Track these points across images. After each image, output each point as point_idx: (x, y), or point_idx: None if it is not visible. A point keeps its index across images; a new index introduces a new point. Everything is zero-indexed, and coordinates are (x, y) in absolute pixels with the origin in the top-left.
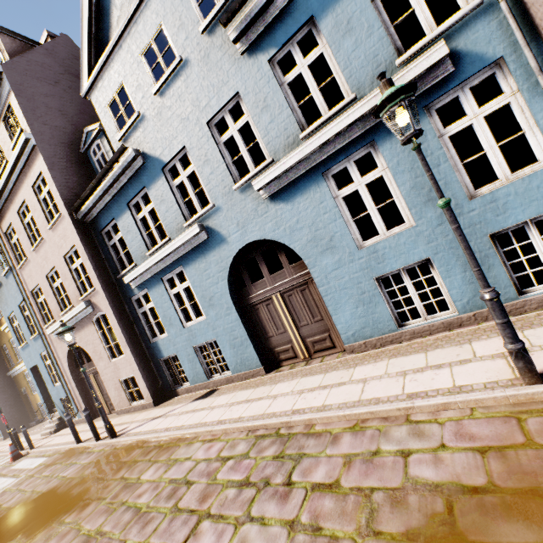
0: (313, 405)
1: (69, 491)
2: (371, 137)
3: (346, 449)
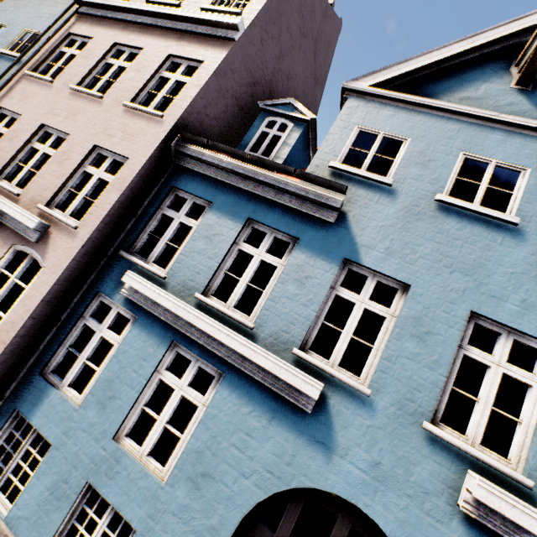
0: None
1: None
2: None
3: None
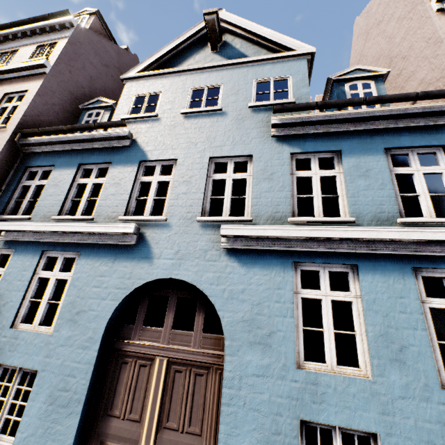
0: None
1: None
2: (355, 261)
3: None
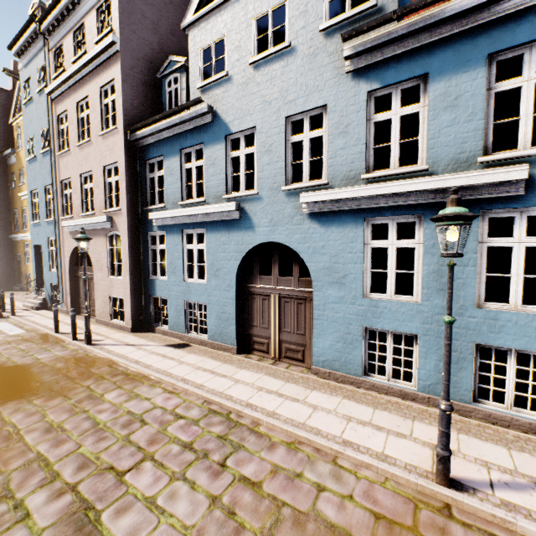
0: (266, 407)
1: (41, 376)
2: (422, 211)
3: (277, 459)
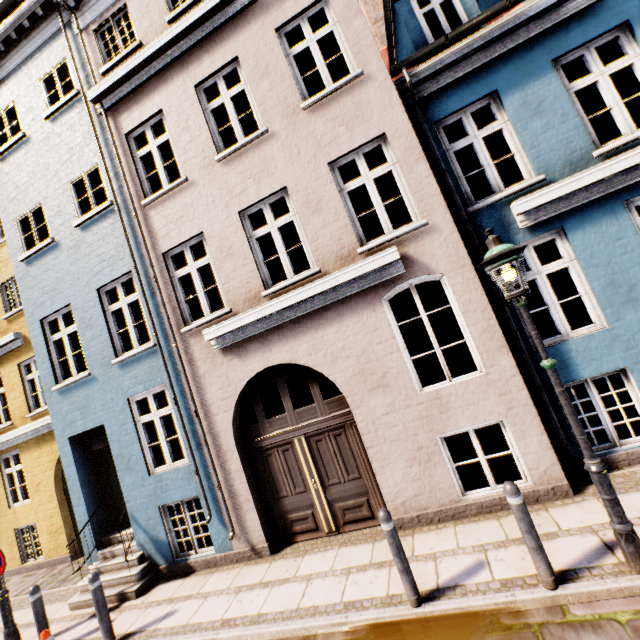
0: None
1: None
2: None
3: None
